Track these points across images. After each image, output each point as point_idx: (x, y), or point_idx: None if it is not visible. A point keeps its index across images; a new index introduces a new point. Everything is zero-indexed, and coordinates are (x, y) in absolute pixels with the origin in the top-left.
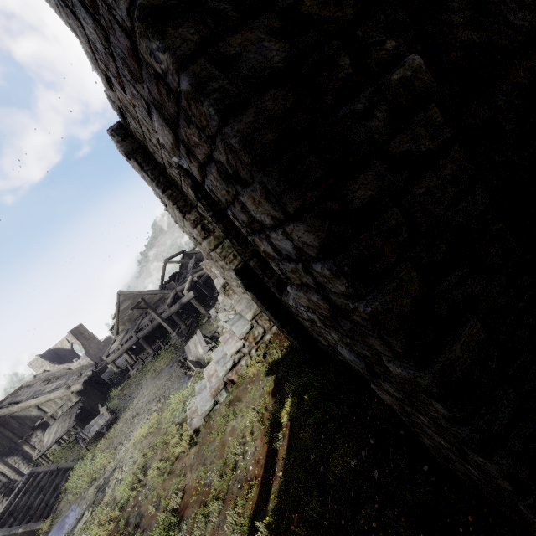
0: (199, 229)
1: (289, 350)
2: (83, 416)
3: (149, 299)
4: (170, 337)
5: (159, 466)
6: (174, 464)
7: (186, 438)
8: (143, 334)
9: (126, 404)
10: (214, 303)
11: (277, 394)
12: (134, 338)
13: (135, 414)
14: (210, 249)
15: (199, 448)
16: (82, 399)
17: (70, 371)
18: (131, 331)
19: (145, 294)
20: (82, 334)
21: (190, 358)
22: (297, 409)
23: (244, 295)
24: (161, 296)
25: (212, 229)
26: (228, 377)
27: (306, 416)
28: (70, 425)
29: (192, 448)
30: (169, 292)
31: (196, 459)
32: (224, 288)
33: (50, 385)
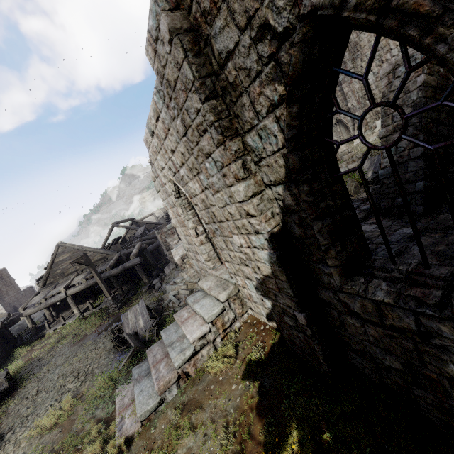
0: (239, 165)
1: (275, 349)
2: None
3: (90, 256)
4: (101, 299)
5: None
6: None
7: (112, 450)
8: (73, 292)
9: (32, 370)
10: (157, 274)
11: (267, 413)
12: (62, 294)
13: (40, 389)
14: (247, 195)
15: None
16: None
17: None
18: (60, 285)
19: (87, 250)
20: (3, 279)
21: (127, 329)
22: (311, 451)
23: (211, 271)
24: (103, 255)
25: (254, 171)
26: (183, 368)
27: None
28: None
29: None
30: (113, 254)
31: None
32: (182, 260)
33: None
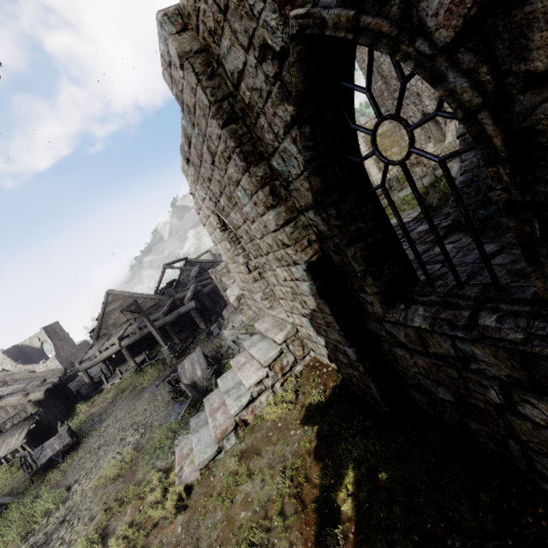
0: (267, 192)
1: (337, 392)
2: (36, 432)
3: (142, 303)
4: (158, 350)
5: (127, 534)
6: (150, 535)
7: (172, 497)
8: (128, 343)
9: (93, 425)
10: (216, 319)
11: (325, 457)
12: (116, 346)
13: (102, 443)
14: (278, 224)
15: (190, 517)
16: (40, 410)
17: (33, 374)
18: (114, 337)
19: (138, 297)
20: (56, 333)
21: (184, 380)
22: (367, 491)
23: (269, 311)
24: (156, 301)
25: (284, 196)
26: (241, 416)
27: (389, 510)
28: (18, 443)
29: (179, 514)
30: (166, 299)
31: (184, 534)
32: (239, 301)
33: (5, 388)
